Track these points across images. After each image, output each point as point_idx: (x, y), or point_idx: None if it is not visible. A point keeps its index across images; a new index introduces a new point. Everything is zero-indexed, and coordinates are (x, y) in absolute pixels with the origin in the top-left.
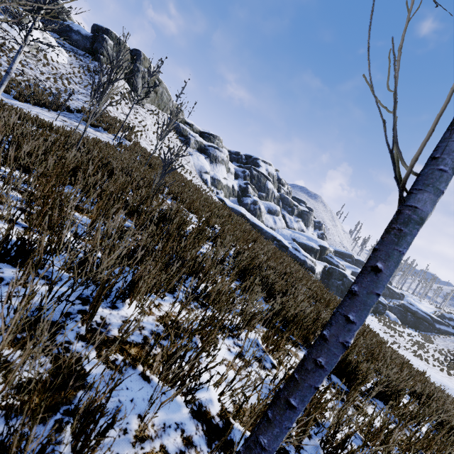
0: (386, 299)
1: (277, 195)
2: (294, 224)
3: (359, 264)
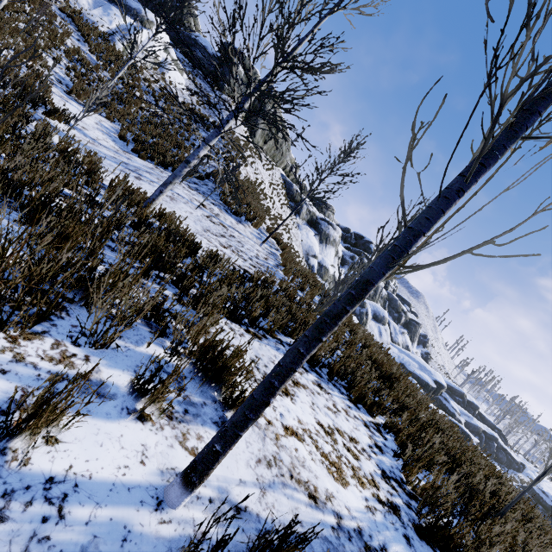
0: (501, 467)
1: (384, 294)
2: (399, 337)
3: (471, 407)
